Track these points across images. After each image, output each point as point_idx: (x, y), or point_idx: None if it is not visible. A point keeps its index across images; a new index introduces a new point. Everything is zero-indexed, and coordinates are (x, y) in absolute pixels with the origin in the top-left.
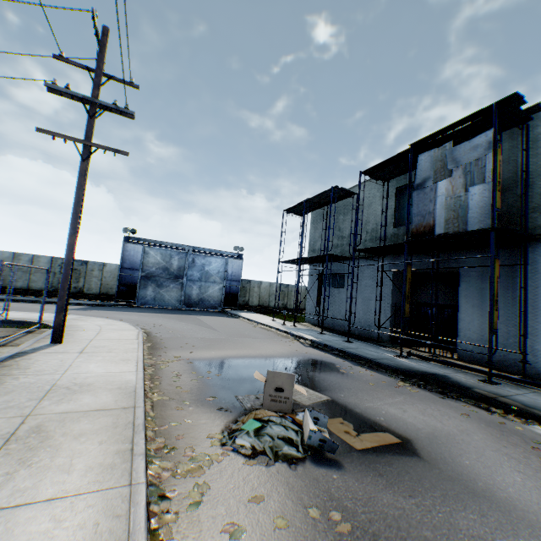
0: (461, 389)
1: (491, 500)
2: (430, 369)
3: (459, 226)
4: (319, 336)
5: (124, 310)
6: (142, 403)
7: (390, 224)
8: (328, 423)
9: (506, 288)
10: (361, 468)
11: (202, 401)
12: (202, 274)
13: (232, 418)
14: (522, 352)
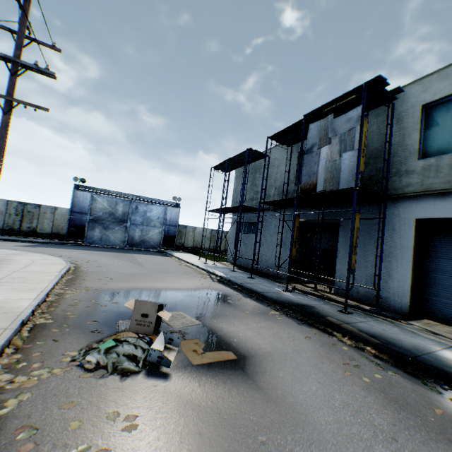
0: (317, 317)
1: (278, 404)
2: (304, 301)
3: (334, 185)
4: (230, 273)
5: (70, 248)
6: (17, 325)
7: (293, 182)
8: (184, 344)
9: (372, 237)
10: (184, 380)
11: (83, 325)
12: (144, 219)
13: (99, 339)
14: (377, 289)
